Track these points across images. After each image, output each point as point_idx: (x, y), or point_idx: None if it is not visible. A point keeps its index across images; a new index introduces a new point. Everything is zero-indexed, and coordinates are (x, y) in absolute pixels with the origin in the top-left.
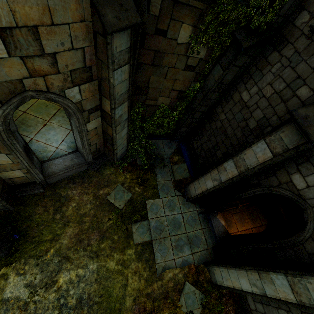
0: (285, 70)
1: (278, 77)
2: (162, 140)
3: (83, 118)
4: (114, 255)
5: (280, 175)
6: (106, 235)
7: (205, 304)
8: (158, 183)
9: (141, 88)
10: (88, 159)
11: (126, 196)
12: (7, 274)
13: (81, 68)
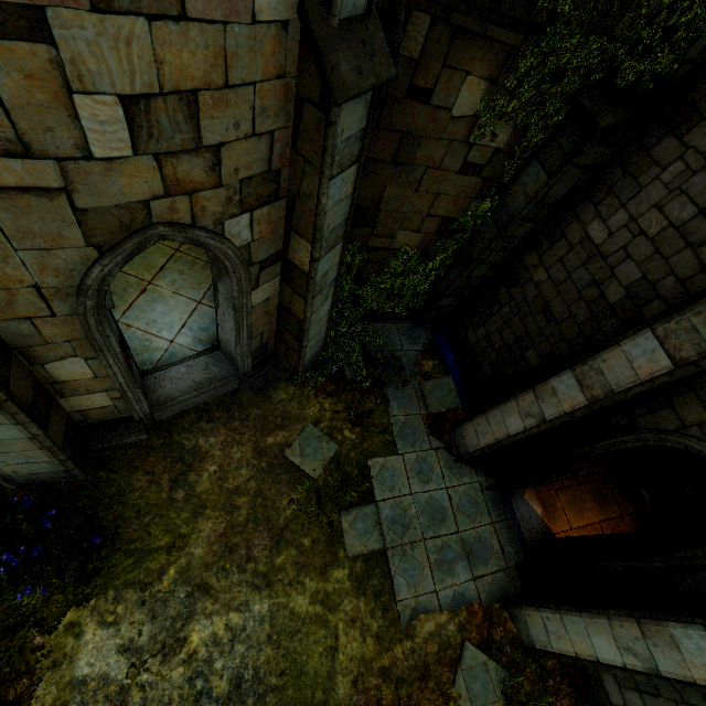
0: (694, 178)
1: (679, 193)
2: (396, 324)
3: (250, 281)
4: (305, 583)
5: (685, 408)
6: (285, 537)
7: (512, 694)
8: (393, 421)
9: (363, 211)
10: (241, 368)
11: (326, 451)
12: (80, 625)
13: (262, 174)
